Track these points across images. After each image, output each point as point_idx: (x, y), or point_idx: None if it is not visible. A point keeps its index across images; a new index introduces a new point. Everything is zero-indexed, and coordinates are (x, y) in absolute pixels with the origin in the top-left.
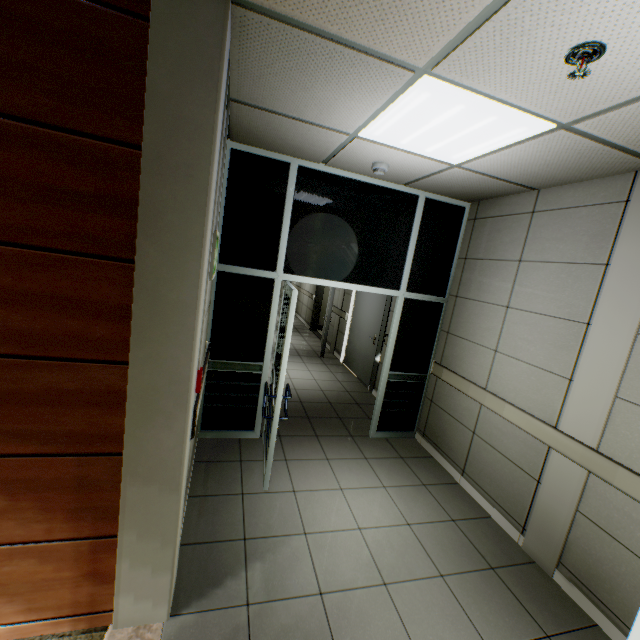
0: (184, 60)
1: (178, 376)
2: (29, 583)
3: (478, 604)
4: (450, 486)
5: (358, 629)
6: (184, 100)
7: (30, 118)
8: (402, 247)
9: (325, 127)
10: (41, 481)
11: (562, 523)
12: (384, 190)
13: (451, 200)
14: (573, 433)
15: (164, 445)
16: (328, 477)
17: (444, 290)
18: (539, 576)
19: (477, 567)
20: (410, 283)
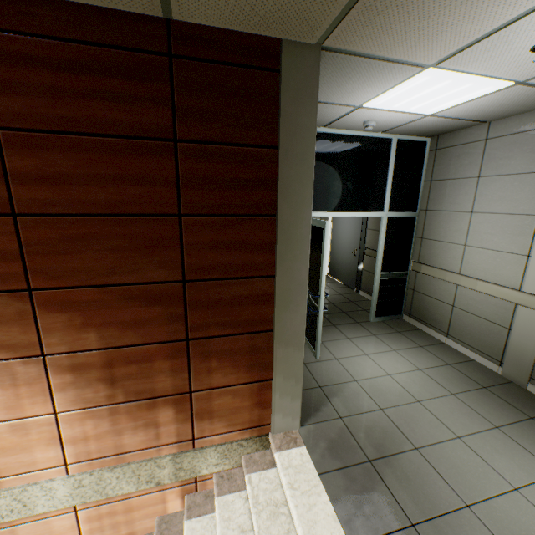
0: (299, 91)
1: (301, 280)
2: (228, 410)
3: (481, 406)
4: (439, 345)
5: (412, 424)
6: (299, 115)
7: (222, 142)
8: (382, 179)
9: (339, 104)
10: (232, 350)
11: (530, 352)
12: (366, 139)
13: (416, 138)
14: (534, 292)
15: (295, 323)
16: (354, 349)
17: (415, 207)
18: (517, 389)
19: (474, 388)
20: (390, 205)
